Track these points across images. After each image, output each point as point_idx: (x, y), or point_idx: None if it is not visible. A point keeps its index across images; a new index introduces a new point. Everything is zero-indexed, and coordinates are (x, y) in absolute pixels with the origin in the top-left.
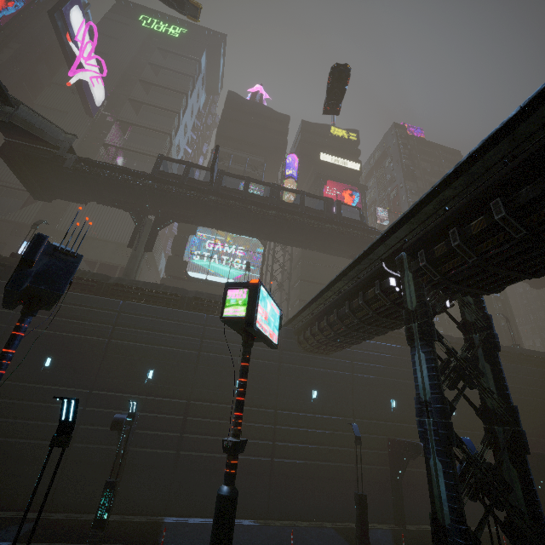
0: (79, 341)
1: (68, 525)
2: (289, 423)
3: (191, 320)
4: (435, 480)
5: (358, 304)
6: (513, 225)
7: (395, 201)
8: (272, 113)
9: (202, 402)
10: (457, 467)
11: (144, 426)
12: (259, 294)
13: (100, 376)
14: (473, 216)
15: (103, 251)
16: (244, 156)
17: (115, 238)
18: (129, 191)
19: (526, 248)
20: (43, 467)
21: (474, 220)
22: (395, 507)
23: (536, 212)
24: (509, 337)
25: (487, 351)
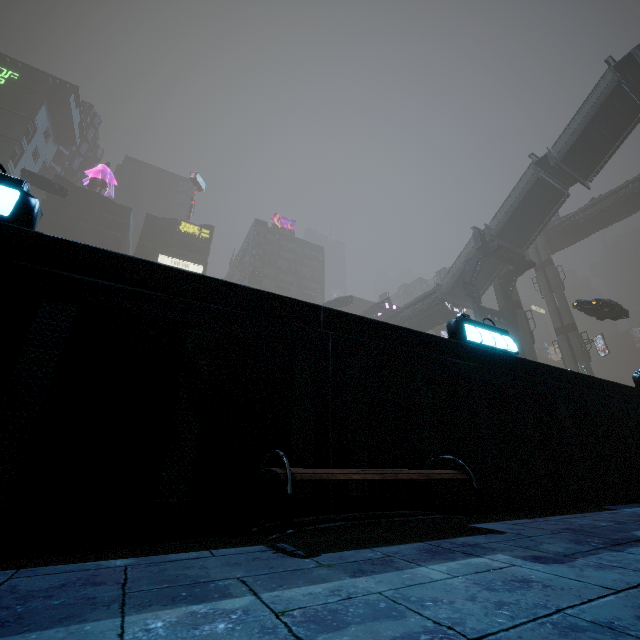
0: None
1: None
2: None
3: None
4: None
5: None
6: None
7: None
8: (110, 205)
9: None
10: None
11: None
12: None
13: None
14: None
15: None
16: None
17: None
18: None
19: None
20: None
21: None
22: None
23: None
24: None
25: None
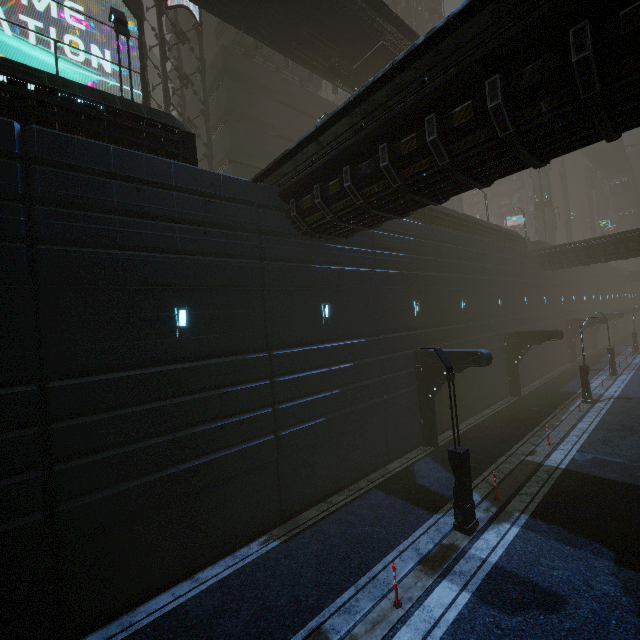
0: None
1: None
2: (295, 368)
3: None
4: None
5: None
6: None
7: None
8: None
9: (86, 376)
10: None
11: None
12: None
13: None
14: None
15: None
16: None
17: None
18: None
19: None
20: None
21: None
22: (425, 428)
23: None
24: None
25: None
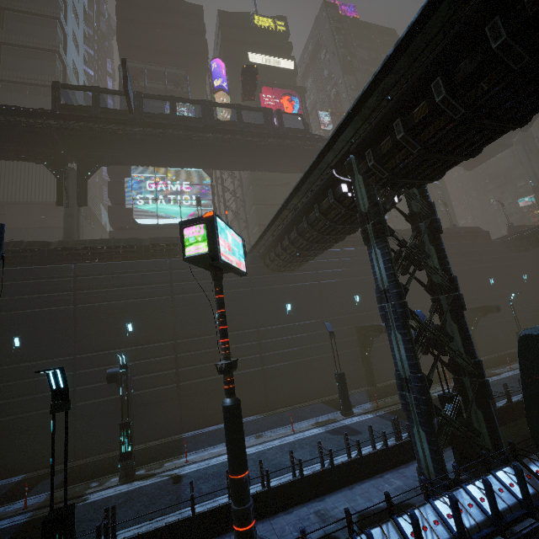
0: (42, 315)
1: (98, 464)
2: (271, 336)
3: (154, 268)
4: (397, 348)
5: (315, 217)
6: (452, 105)
7: (336, 101)
8: (180, 4)
9: (188, 339)
10: (412, 334)
11: (139, 372)
12: (217, 226)
13: (79, 341)
14: (415, 103)
15: (30, 216)
16: (161, 69)
17: (38, 199)
18: (31, 137)
19: (464, 128)
20: (52, 431)
21: (416, 106)
22: (367, 374)
23: (473, 87)
24: (447, 220)
25: (432, 235)
